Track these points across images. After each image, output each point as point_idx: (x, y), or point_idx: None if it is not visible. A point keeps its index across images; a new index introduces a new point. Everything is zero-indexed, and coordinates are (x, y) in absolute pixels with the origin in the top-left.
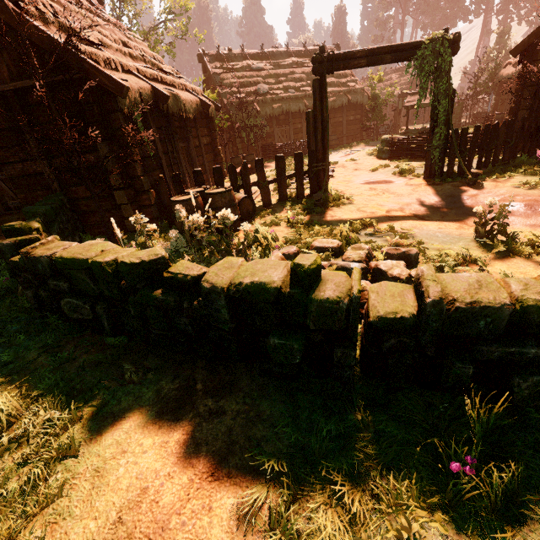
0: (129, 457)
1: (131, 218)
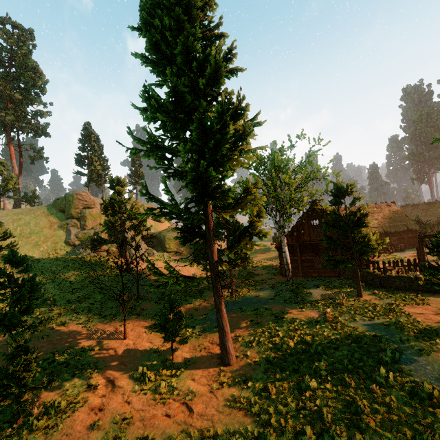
0: (431, 297)
1: (387, 272)
